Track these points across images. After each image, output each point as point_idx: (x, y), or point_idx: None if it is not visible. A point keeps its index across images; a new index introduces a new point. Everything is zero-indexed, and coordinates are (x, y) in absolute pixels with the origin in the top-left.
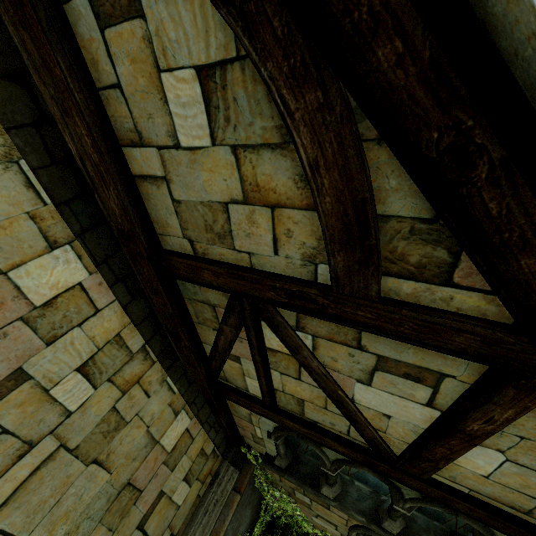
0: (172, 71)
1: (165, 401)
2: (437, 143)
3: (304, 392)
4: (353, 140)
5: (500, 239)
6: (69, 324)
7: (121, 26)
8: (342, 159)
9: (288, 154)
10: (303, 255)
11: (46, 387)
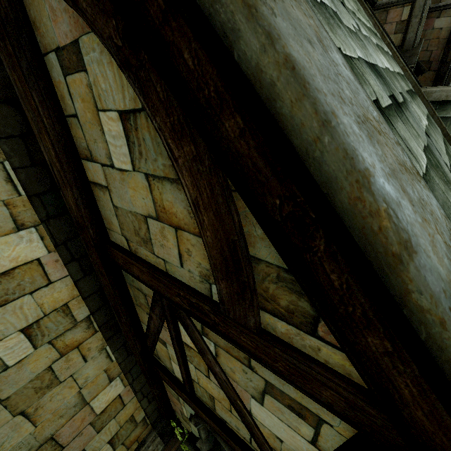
0: (105, 111)
1: (101, 367)
2: (280, 209)
3: (213, 390)
4: (220, 190)
5: (345, 311)
6: (21, 291)
7: (75, 75)
8: (214, 203)
9: (182, 189)
10: (200, 273)
11: None
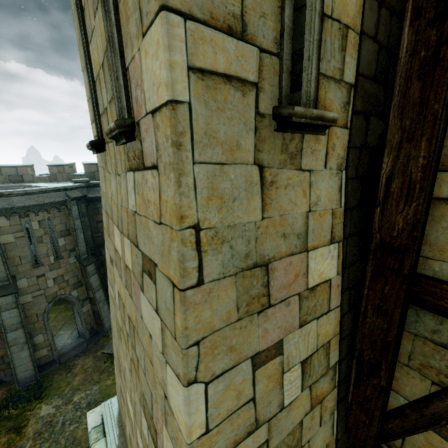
0: None
1: (325, 439)
2: None
3: None
4: None
5: None
6: (313, 314)
7: None
8: None
9: None
10: None
11: (283, 368)
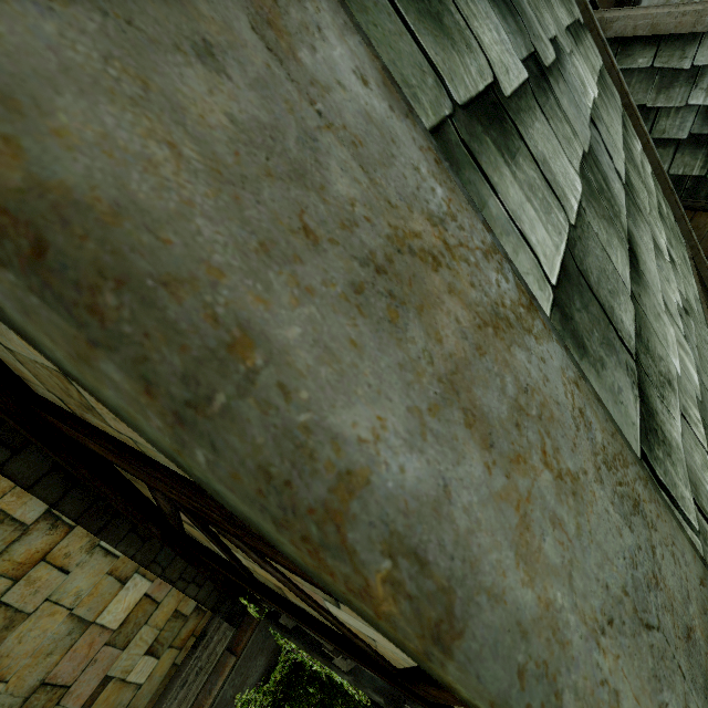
0: None
1: (100, 571)
2: None
3: (277, 582)
4: None
5: None
6: None
7: None
8: None
9: None
10: None
11: None
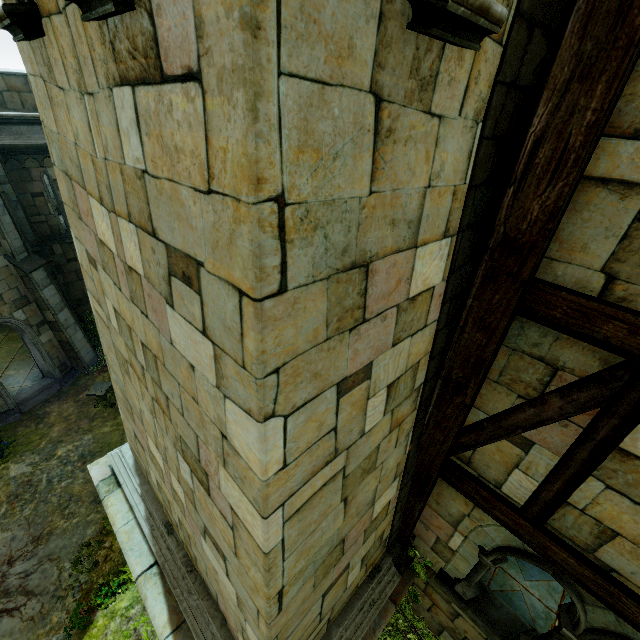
0: None
1: (397, 459)
2: None
3: (634, 525)
4: None
5: None
6: (409, 330)
7: None
8: None
9: None
10: None
11: (369, 394)
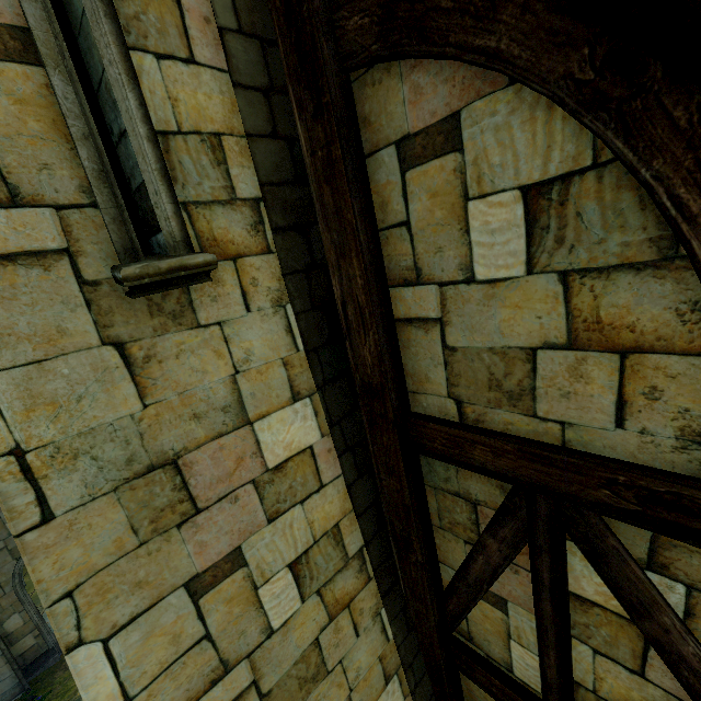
0: (484, 197)
1: (375, 650)
2: None
3: None
4: None
5: None
6: (292, 498)
7: (429, 164)
8: None
9: (668, 274)
10: (682, 429)
11: (256, 582)
